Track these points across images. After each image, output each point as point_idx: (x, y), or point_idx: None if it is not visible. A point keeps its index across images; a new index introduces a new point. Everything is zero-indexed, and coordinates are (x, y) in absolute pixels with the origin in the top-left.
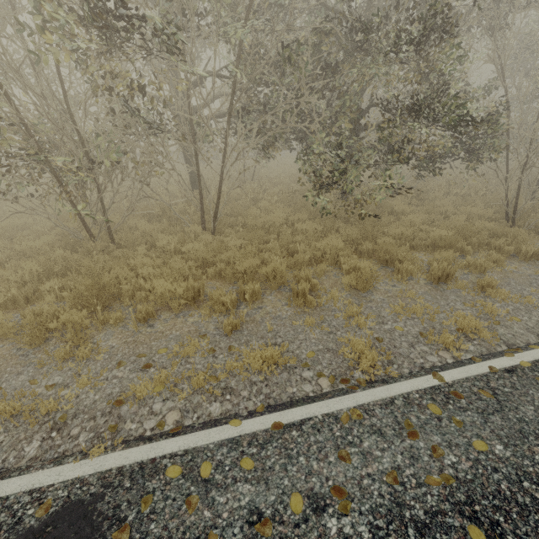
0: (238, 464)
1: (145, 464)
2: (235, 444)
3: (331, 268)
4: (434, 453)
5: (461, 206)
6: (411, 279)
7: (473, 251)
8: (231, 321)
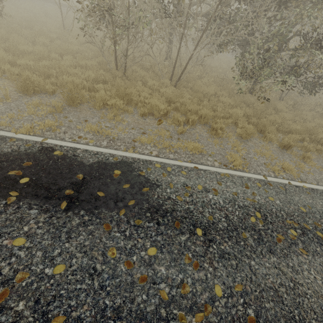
0: (180, 172)
1: (147, 160)
2: (179, 167)
3: (231, 124)
4: (252, 194)
5: (316, 118)
6: (270, 142)
7: (309, 142)
8: (181, 128)
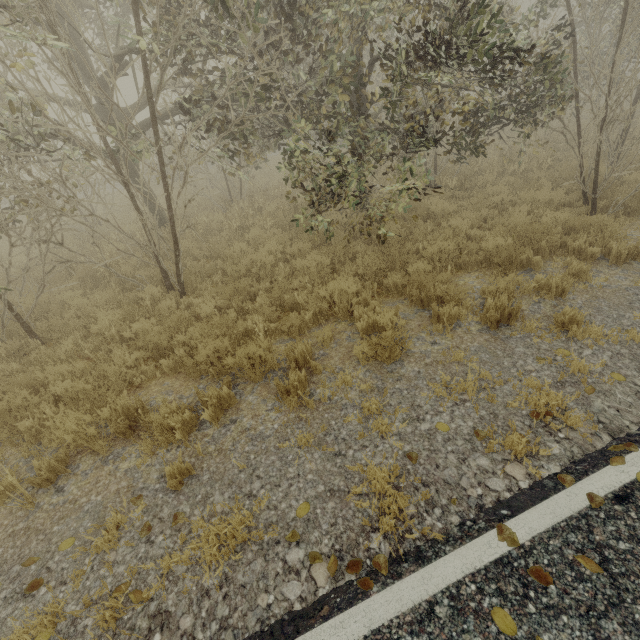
0: None
1: None
2: None
3: (344, 324)
4: None
5: (522, 192)
6: (458, 325)
7: (544, 260)
8: (177, 466)
